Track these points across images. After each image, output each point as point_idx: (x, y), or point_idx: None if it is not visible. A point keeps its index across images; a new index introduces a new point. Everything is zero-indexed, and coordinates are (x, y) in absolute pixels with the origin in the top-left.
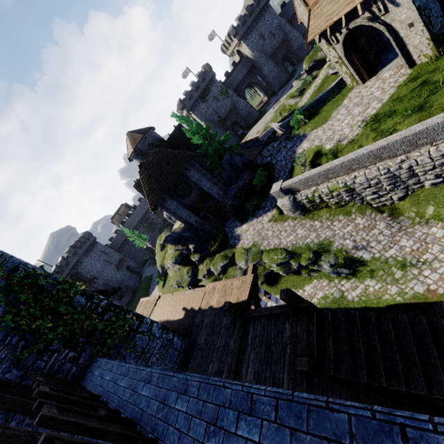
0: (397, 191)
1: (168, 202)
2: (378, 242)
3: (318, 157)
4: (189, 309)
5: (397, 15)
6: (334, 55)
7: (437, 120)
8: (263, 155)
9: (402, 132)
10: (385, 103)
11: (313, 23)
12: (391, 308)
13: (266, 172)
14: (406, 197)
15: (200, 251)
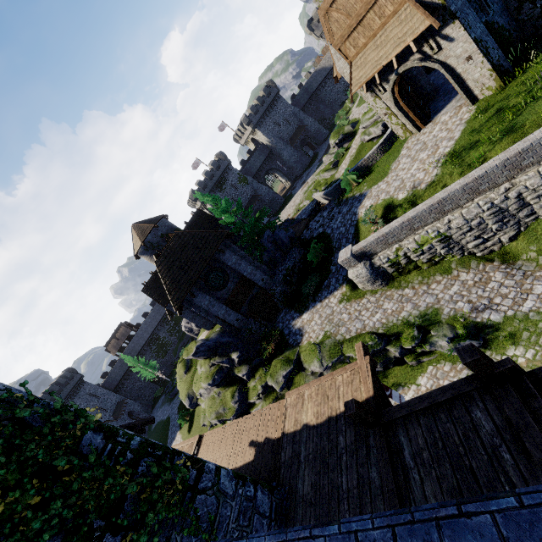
0: (507, 229)
1: (198, 297)
2: (503, 296)
3: (391, 210)
4: (263, 442)
5: (452, 51)
6: (381, 107)
7: (541, 133)
8: (311, 227)
9: (500, 156)
10: (458, 138)
11: (357, 74)
12: None
13: (321, 244)
14: (518, 235)
15: (247, 360)
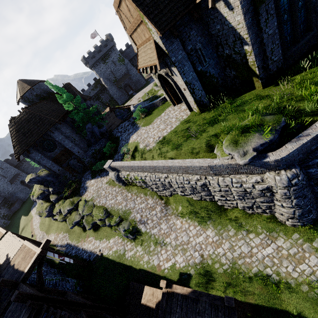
0: (167, 191)
1: (33, 153)
2: (152, 221)
3: (136, 150)
4: (8, 258)
5: (178, 80)
6: (157, 81)
7: (177, 163)
8: (118, 129)
9: (164, 162)
10: (171, 130)
11: (140, 59)
12: (140, 271)
13: (114, 144)
14: (172, 195)
15: (58, 193)
